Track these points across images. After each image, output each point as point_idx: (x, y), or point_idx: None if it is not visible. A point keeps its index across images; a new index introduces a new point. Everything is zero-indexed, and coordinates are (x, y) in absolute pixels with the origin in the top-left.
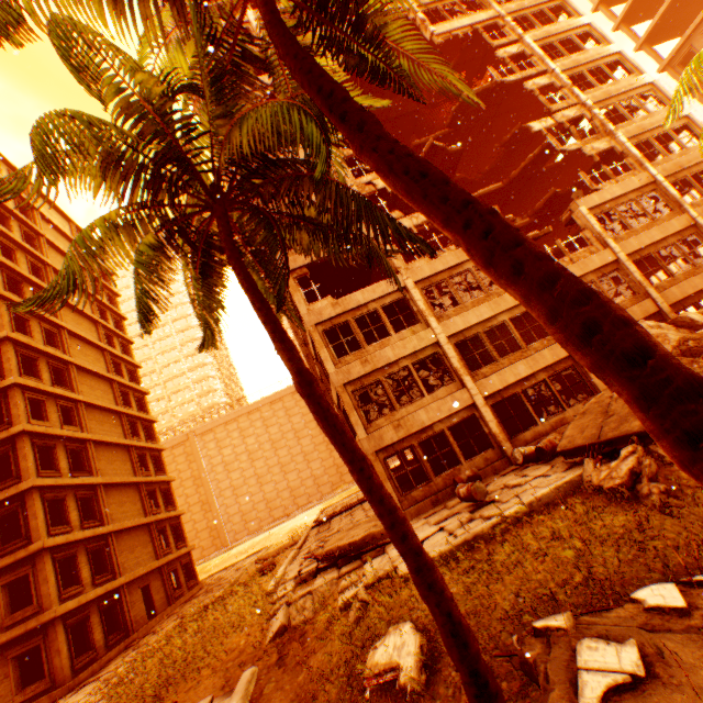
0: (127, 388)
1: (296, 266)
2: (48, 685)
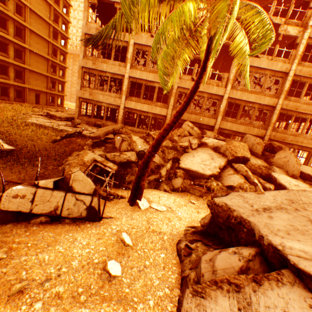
0: (60, 14)
1: None
2: None
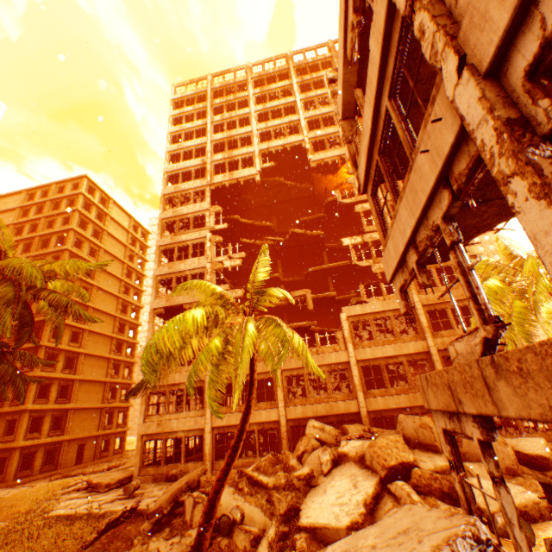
0: (127, 321)
1: (158, 306)
2: (3, 479)
